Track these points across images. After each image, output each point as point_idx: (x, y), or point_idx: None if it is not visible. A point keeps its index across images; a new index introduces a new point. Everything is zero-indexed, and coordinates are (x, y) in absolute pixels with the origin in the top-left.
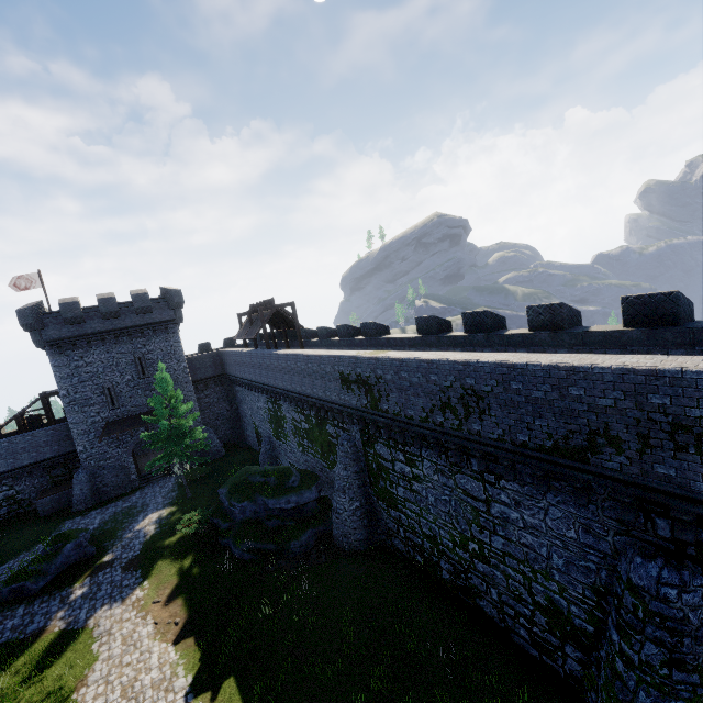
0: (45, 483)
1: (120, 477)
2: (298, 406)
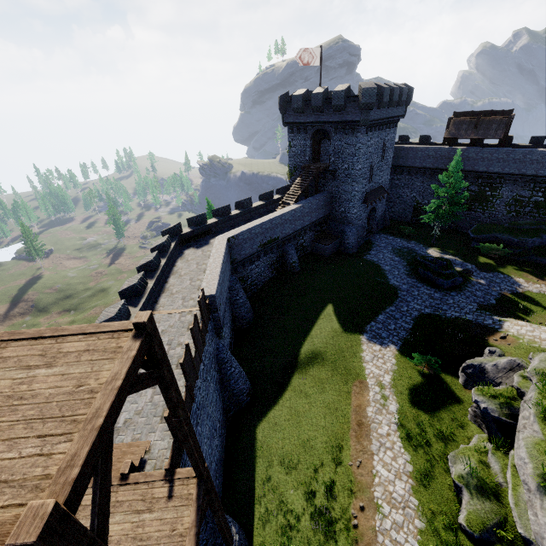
0: (312, 236)
1: (362, 233)
2: (536, 187)
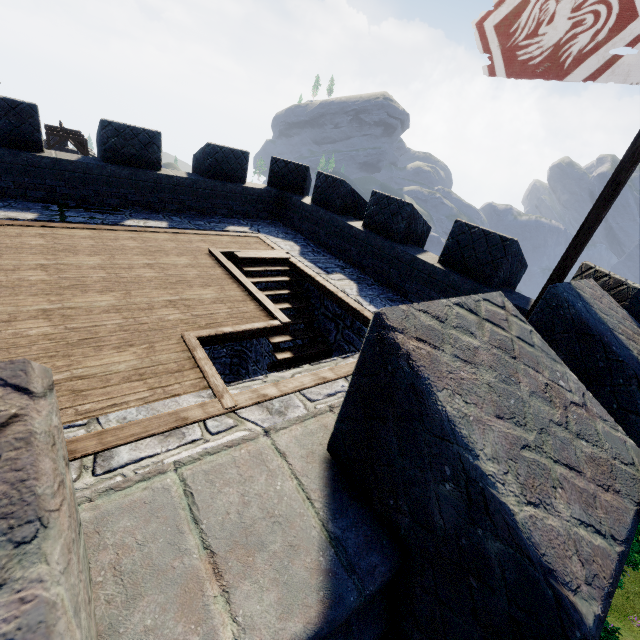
0: None
1: None
2: None
